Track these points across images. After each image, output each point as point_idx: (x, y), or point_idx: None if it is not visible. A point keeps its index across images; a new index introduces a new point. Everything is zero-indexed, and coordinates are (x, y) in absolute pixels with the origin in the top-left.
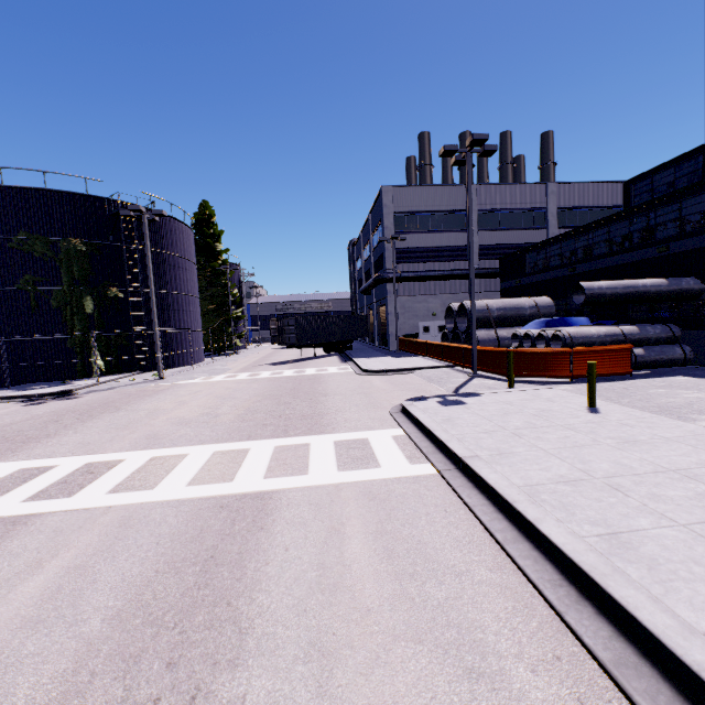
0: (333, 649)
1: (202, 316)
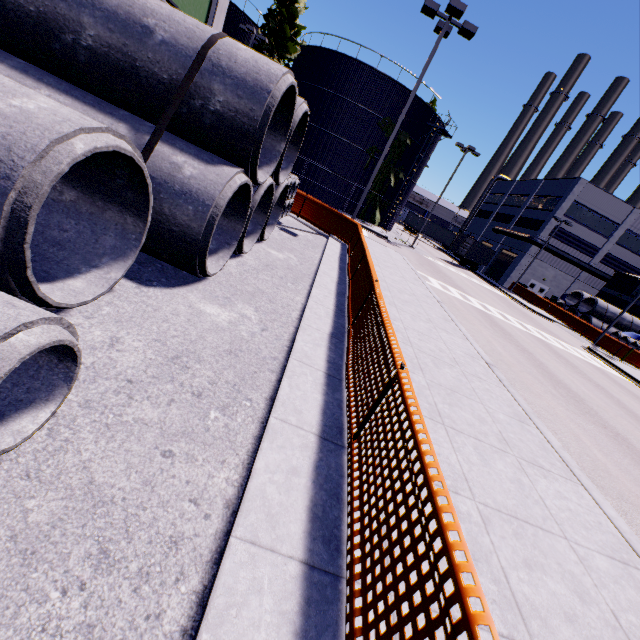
0: None
1: None
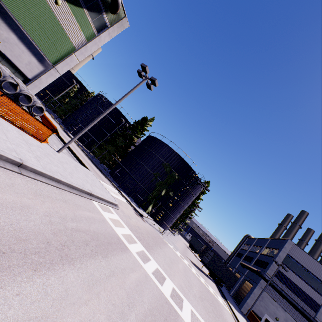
0: None
1: None
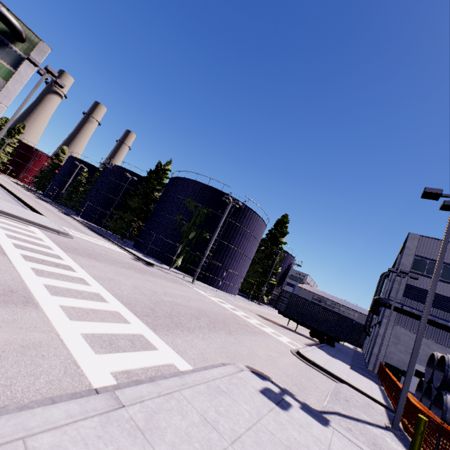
0: None
1: (252, 272)
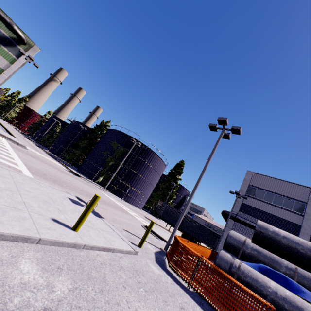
0: None
1: (156, 197)
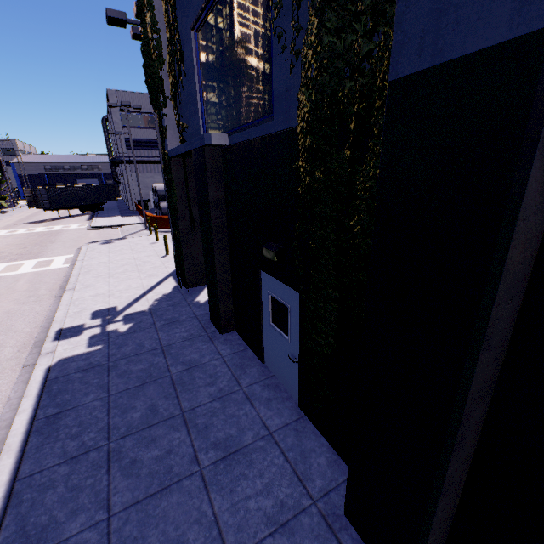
0: (3, 294)
1: None
